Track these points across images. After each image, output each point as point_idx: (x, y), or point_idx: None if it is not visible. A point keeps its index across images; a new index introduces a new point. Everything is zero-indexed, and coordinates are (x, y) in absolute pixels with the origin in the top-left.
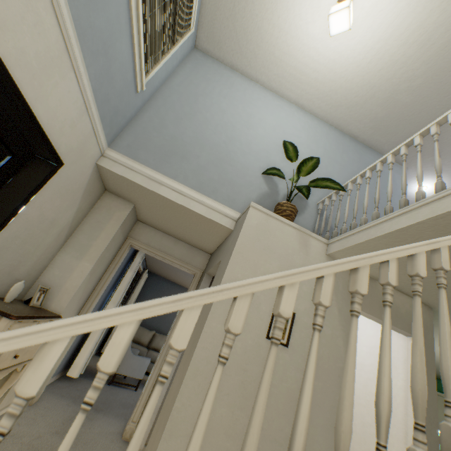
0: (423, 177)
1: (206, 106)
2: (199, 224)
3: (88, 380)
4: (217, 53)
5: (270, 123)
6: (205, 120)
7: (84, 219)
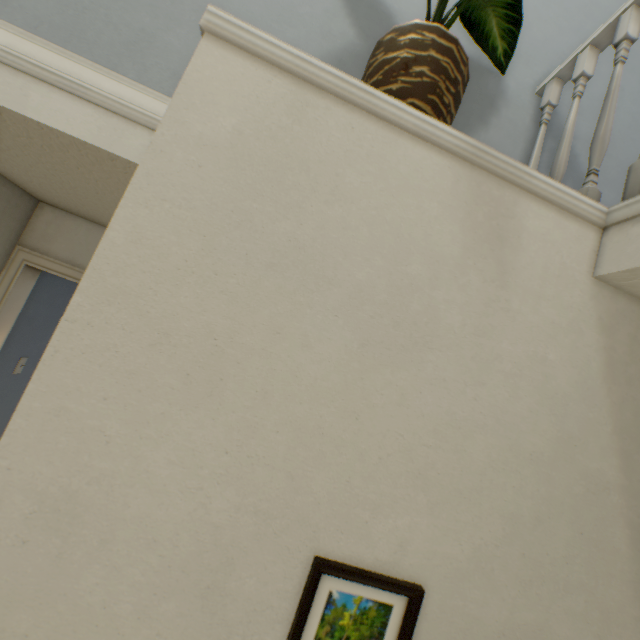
0: None
1: None
2: (125, 189)
3: None
4: None
5: None
6: None
7: None
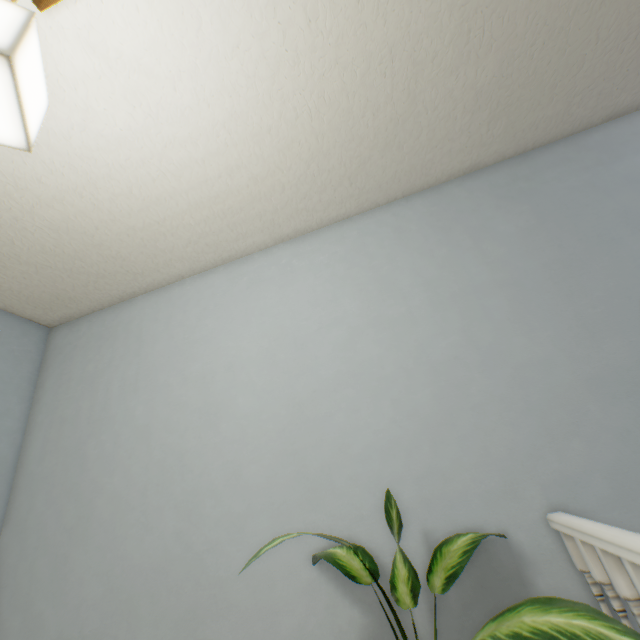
0: None
1: (107, 454)
2: None
3: None
4: (80, 307)
5: (254, 353)
6: (114, 503)
7: None
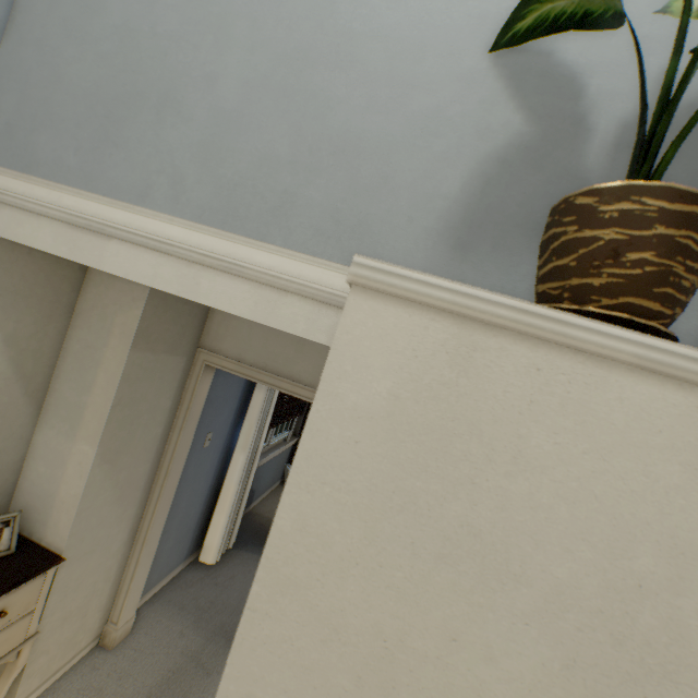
0: None
1: None
2: None
3: (244, 555)
4: None
5: None
6: None
7: (63, 346)
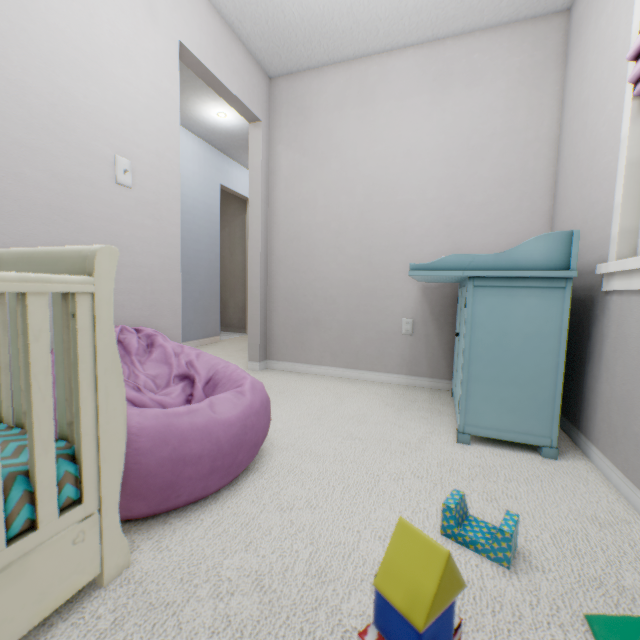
0: (191, 110)
1: None
2: None
3: None
4: None
5: None
6: None
7: None
